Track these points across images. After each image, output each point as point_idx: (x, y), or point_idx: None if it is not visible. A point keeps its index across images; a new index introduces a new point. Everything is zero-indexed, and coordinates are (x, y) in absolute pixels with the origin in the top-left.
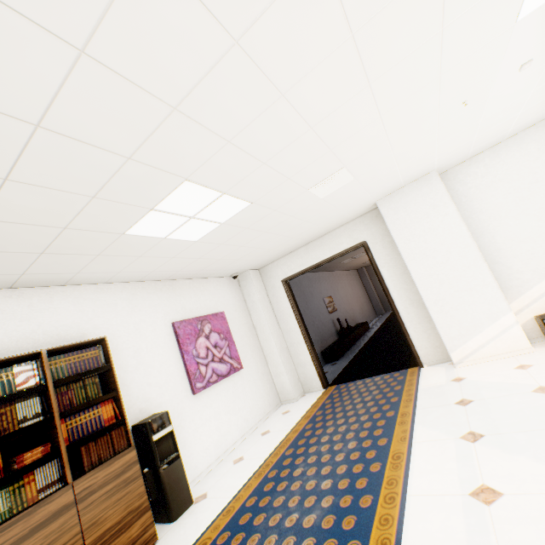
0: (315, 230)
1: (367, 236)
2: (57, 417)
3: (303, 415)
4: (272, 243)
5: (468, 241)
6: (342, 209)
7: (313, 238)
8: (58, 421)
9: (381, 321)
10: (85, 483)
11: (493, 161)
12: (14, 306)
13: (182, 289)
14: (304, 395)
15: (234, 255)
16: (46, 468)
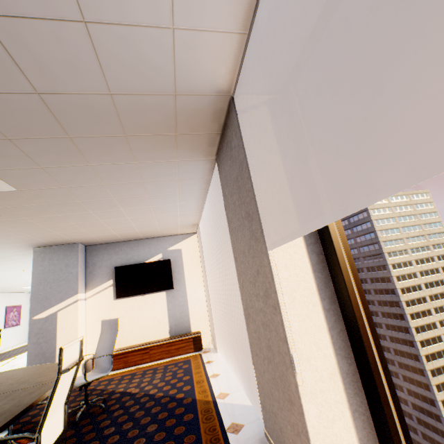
0: None
1: None
2: None
3: None
4: None
5: None
6: None
7: None
8: None
9: None
10: None
11: None
12: None
13: (12, 295)
14: None
15: None
16: None
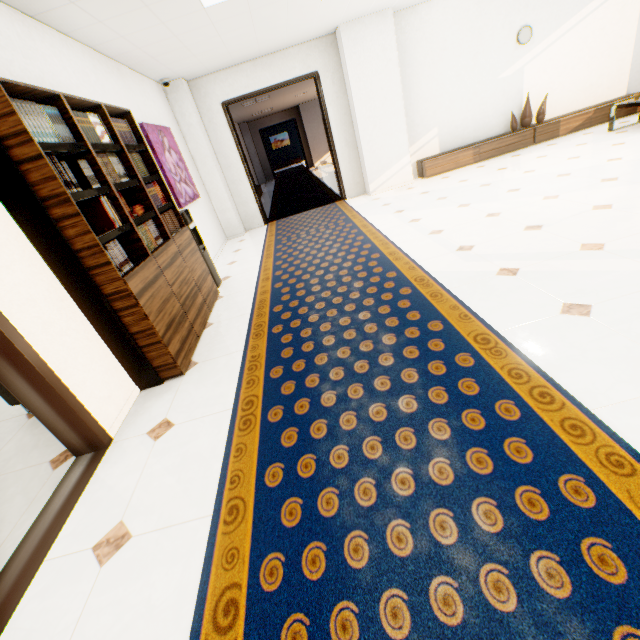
0: (278, 41)
1: (320, 66)
2: (142, 182)
3: (266, 236)
4: (238, 45)
5: (399, 91)
6: (317, 22)
7: (267, 52)
8: (144, 186)
9: (270, 187)
10: (178, 242)
11: (427, 17)
12: (5, 30)
13: (128, 80)
14: (247, 232)
15: (199, 47)
16: (150, 224)
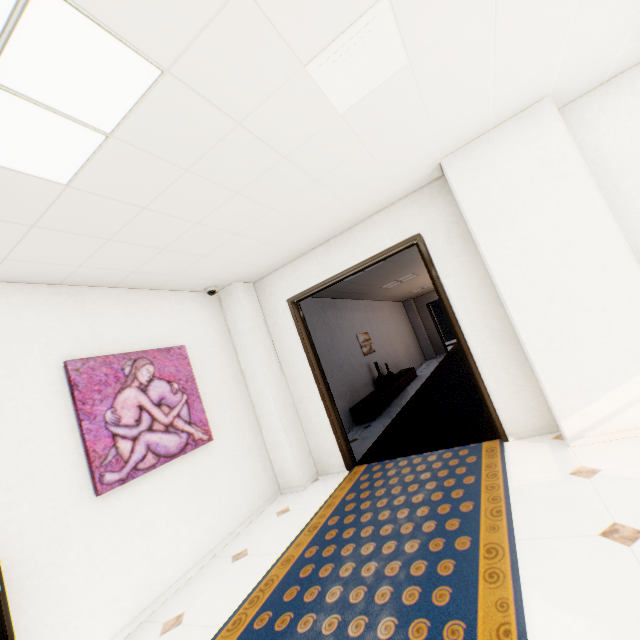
0: (337, 210)
1: (423, 225)
2: None
3: (307, 524)
4: (263, 229)
5: (605, 222)
6: (383, 163)
7: (336, 229)
8: None
9: (431, 367)
10: None
11: None
12: None
13: (100, 303)
14: (317, 479)
15: (192, 245)
16: None
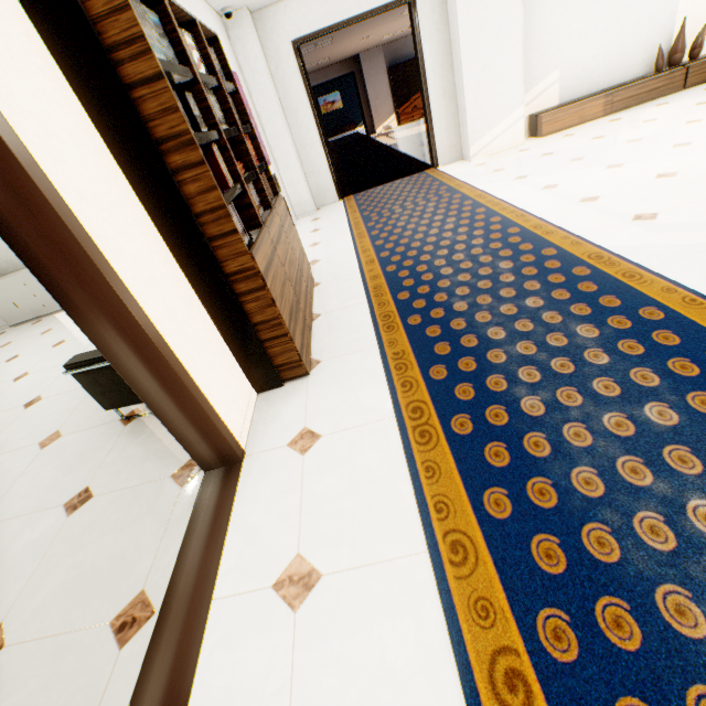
0: None
1: None
2: (241, 131)
3: (347, 213)
4: None
5: (519, 19)
6: None
7: None
8: (244, 137)
9: None
10: (279, 212)
11: None
12: None
13: (193, 4)
14: (319, 209)
15: None
16: (252, 189)
